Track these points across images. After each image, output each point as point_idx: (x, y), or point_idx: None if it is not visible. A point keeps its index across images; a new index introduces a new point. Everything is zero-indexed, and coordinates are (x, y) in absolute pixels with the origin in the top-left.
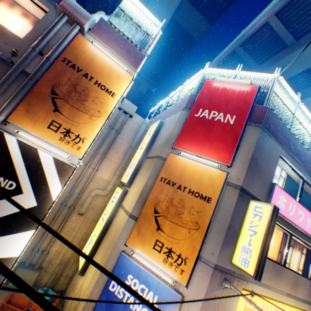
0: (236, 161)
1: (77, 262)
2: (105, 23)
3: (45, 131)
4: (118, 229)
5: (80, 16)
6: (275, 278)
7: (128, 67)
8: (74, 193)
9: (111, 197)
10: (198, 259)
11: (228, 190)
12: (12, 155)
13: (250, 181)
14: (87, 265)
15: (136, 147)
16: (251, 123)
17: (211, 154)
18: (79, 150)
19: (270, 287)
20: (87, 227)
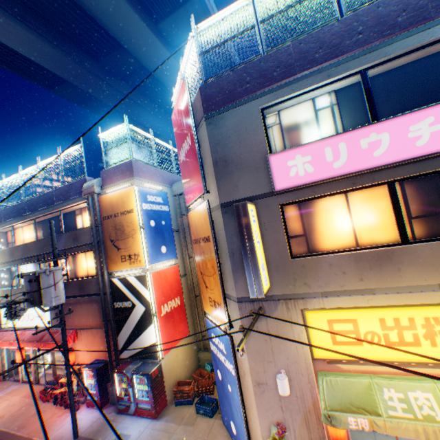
0: (210, 179)
1: None
2: (104, 172)
3: (123, 265)
4: None
5: (91, 189)
6: (377, 273)
7: (129, 182)
8: (197, 284)
9: None
10: (224, 300)
11: (217, 216)
12: (121, 288)
13: (230, 188)
14: None
15: None
16: (200, 123)
17: (196, 191)
18: (142, 262)
19: (372, 291)
20: None
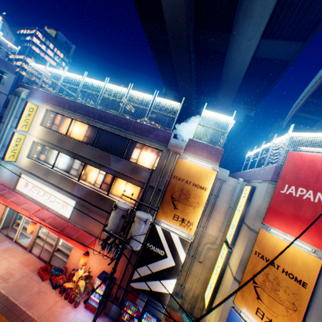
0: None
1: (204, 299)
2: (191, 140)
3: (171, 221)
4: (227, 286)
5: (177, 149)
6: None
7: (212, 164)
8: (193, 245)
9: (220, 250)
10: None
11: None
12: (160, 236)
13: None
14: (210, 305)
15: (234, 206)
16: None
17: (302, 236)
18: (191, 230)
19: None
20: (206, 272)
